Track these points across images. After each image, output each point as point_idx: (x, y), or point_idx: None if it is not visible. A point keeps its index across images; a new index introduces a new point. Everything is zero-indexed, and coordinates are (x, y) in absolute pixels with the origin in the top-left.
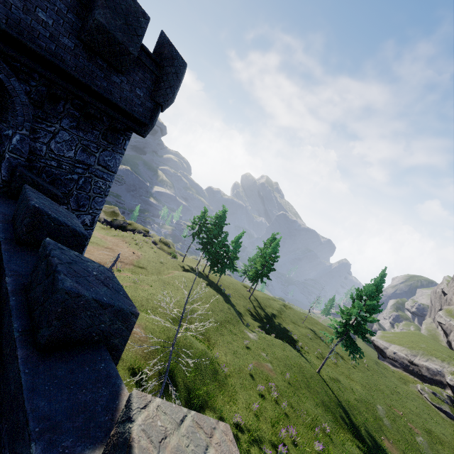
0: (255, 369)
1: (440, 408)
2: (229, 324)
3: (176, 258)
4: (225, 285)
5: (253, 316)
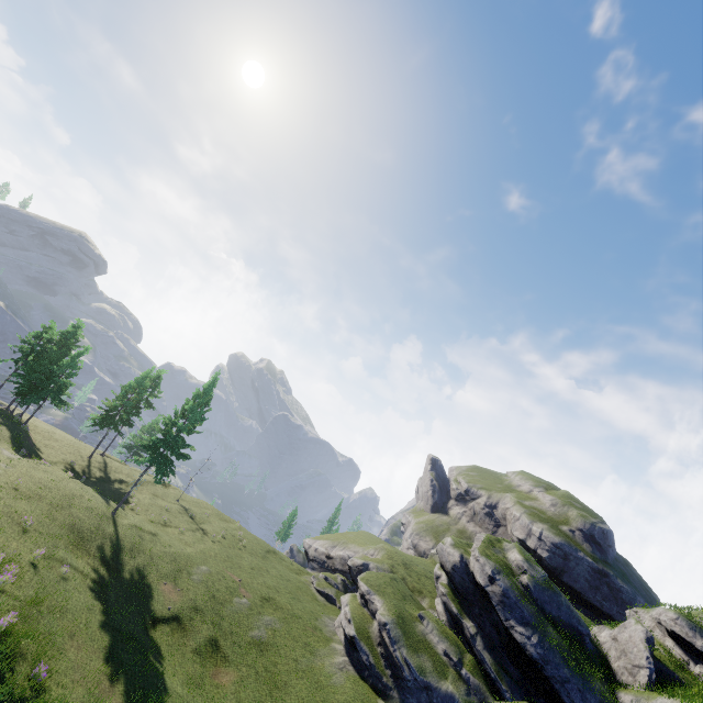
0: None
1: (323, 593)
2: None
3: None
4: (54, 438)
5: (73, 470)
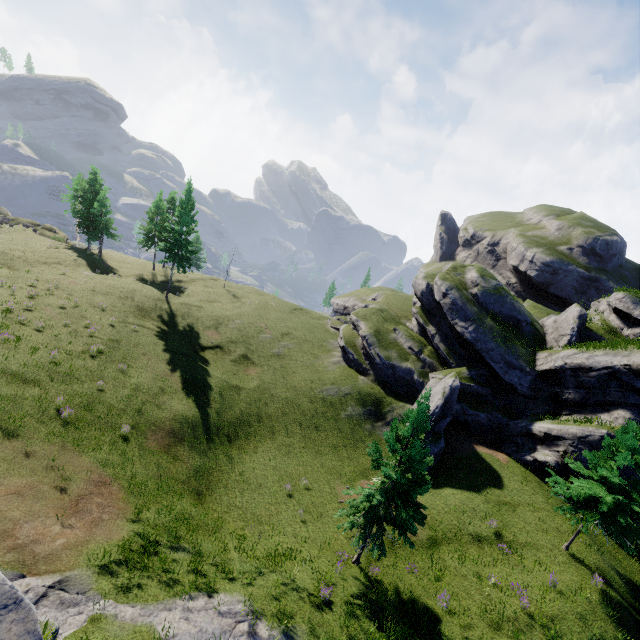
0: (49, 279)
1: (335, 328)
2: (60, 265)
3: (60, 242)
4: (126, 262)
5: (143, 279)
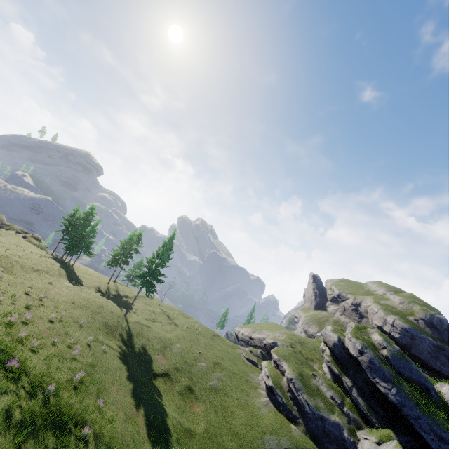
0: (40, 288)
1: (249, 360)
2: (47, 274)
3: (42, 249)
4: (88, 273)
5: (100, 291)
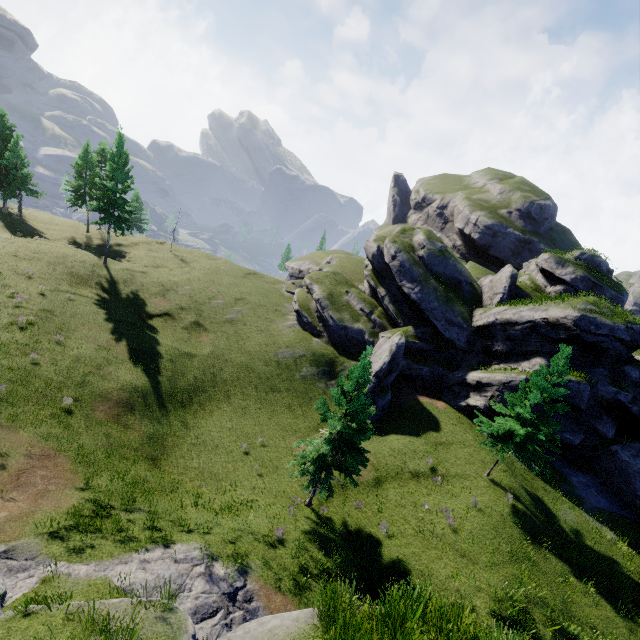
0: None
1: (290, 292)
2: None
3: None
4: (54, 223)
5: (76, 243)
